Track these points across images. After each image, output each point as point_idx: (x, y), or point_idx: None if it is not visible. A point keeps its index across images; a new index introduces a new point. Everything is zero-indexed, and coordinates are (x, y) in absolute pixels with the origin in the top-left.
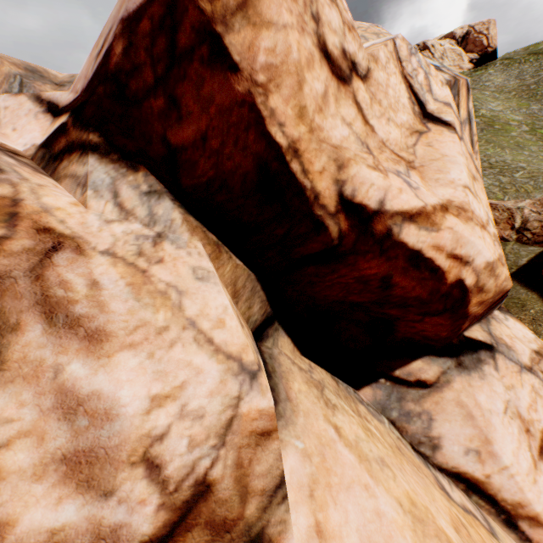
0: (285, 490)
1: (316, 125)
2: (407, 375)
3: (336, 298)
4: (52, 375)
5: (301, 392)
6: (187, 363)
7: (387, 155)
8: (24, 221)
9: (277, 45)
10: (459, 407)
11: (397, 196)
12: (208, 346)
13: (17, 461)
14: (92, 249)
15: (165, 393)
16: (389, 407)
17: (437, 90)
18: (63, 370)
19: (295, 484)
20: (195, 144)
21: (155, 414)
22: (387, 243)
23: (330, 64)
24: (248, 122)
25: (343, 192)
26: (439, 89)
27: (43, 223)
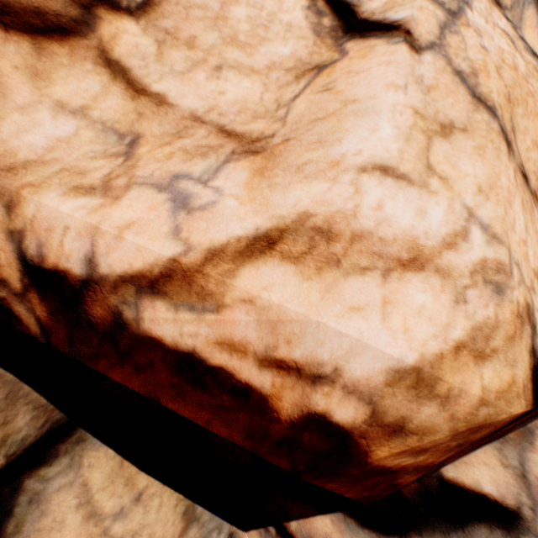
0: None
1: None
2: None
3: None
4: None
5: None
6: None
7: (186, 143)
8: None
9: None
10: None
11: (116, 243)
12: None
13: None
14: None
15: None
16: None
17: None
18: None
19: None
20: None
21: None
22: (124, 338)
23: None
24: None
25: (25, 251)
26: None
27: None
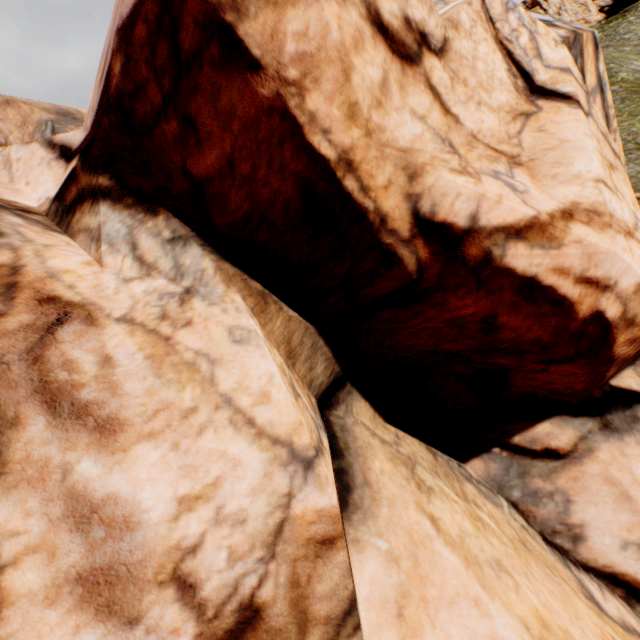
0: (357, 618)
1: (374, 125)
2: (530, 442)
3: (424, 347)
4: (60, 477)
5: (384, 473)
6: (221, 453)
7: (479, 152)
8: (24, 291)
9: (310, 25)
10: (608, 485)
11: (495, 206)
12: (248, 429)
13: (26, 582)
14: (106, 317)
15: (195, 493)
16: (508, 485)
17: (549, 53)
18: (72, 470)
19: (377, 600)
20: (222, 172)
21: (185, 520)
22: (486, 271)
23: (388, 41)
24: (281, 134)
25: (418, 209)
26: (552, 51)
27: (47, 291)
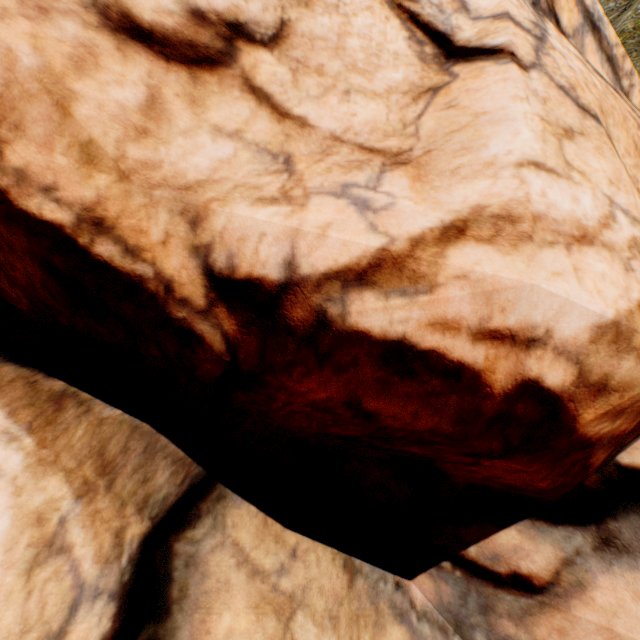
0: None
1: (134, 162)
2: (492, 559)
3: (314, 430)
4: None
5: (233, 636)
6: None
7: (337, 159)
8: None
9: None
10: None
11: (319, 242)
12: None
13: None
14: None
15: None
16: (468, 622)
17: (481, 0)
18: None
19: None
20: None
21: None
22: (325, 339)
23: (156, 47)
24: None
25: (212, 265)
26: None
27: None
